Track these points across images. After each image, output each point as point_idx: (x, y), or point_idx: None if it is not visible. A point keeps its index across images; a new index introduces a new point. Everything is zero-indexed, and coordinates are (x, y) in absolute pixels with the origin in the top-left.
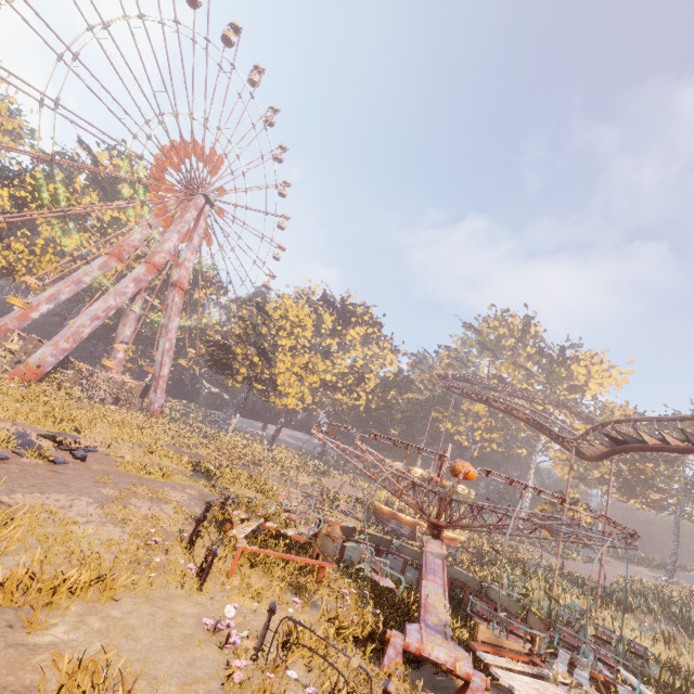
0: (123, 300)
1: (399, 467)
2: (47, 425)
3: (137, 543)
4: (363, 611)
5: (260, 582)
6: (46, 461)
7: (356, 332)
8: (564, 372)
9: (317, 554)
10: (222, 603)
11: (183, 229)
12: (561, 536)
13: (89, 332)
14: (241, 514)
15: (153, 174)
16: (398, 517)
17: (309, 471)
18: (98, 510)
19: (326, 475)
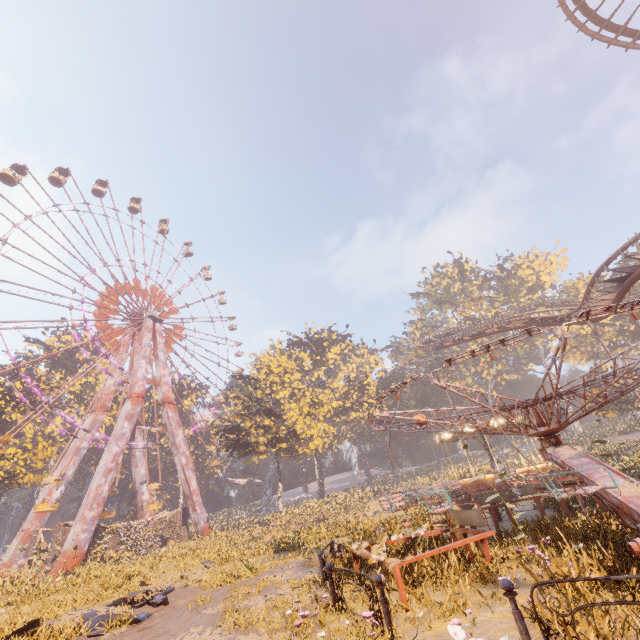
0: (125, 442)
1: (480, 392)
2: (110, 597)
3: (283, 636)
4: (562, 558)
5: (440, 596)
6: (128, 625)
7: (333, 353)
8: (515, 282)
9: (463, 536)
10: (430, 638)
11: (146, 352)
12: (637, 396)
13: (108, 488)
14: (361, 544)
15: (99, 324)
16: (482, 481)
17: (371, 497)
18: (215, 631)
19: (388, 491)
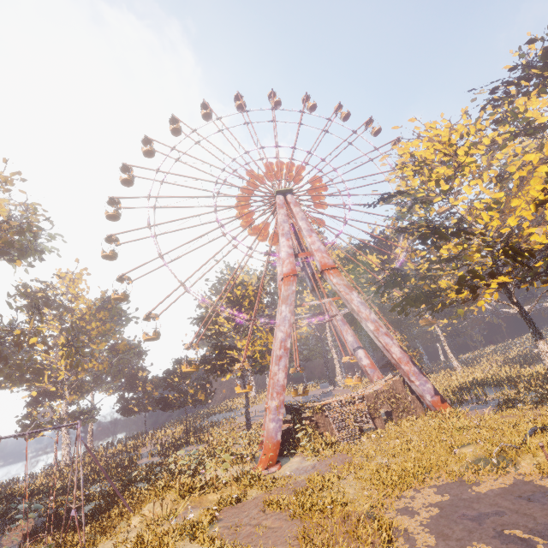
0: (288, 326)
1: None
2: None
3: None
4: None
5: None
6: None
7: None
8: None
9: None
10: None
11: (284, 229)
12: None
13: (284, 375)
14: None
15: (246, 225)
16: None
17: None
18: None
19: None
